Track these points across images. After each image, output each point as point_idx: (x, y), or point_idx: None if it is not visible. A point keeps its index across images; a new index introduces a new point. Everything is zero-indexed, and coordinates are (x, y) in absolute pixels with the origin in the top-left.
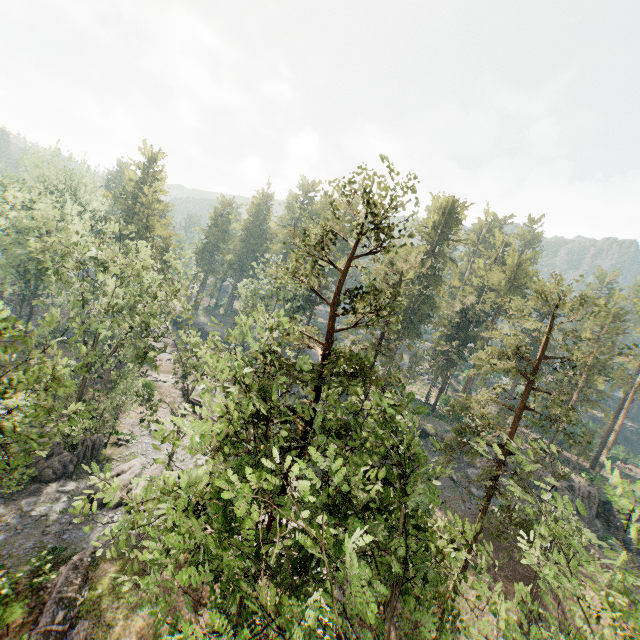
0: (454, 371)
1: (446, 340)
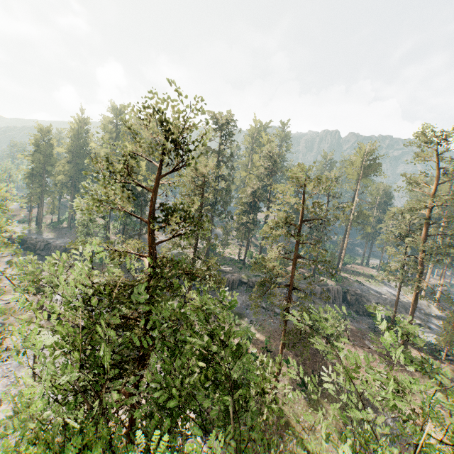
0: (252, 234)
1: (244, 214)
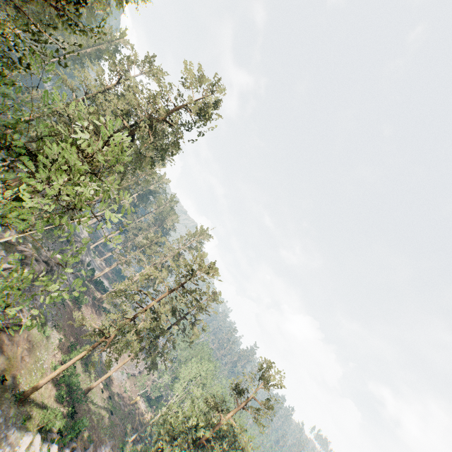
0: None
1: None
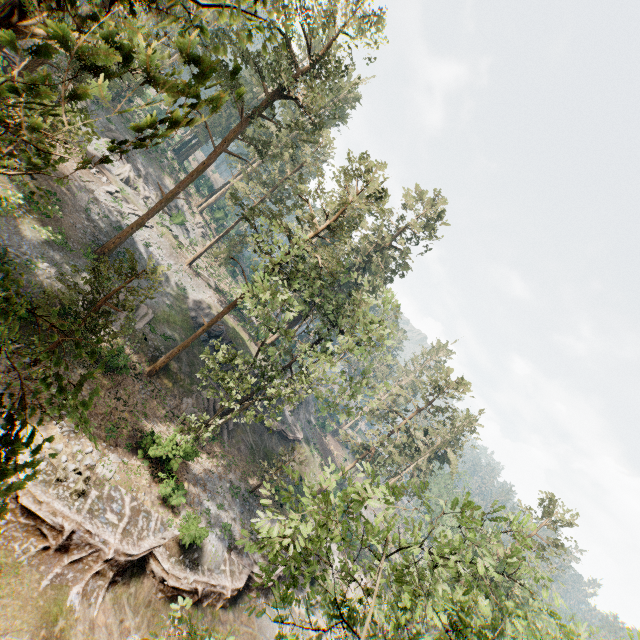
0: None
1: None
